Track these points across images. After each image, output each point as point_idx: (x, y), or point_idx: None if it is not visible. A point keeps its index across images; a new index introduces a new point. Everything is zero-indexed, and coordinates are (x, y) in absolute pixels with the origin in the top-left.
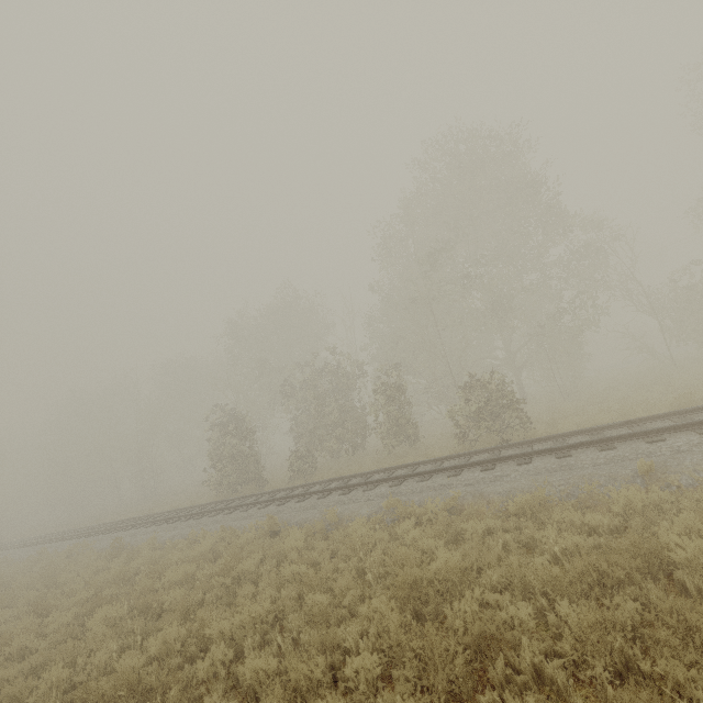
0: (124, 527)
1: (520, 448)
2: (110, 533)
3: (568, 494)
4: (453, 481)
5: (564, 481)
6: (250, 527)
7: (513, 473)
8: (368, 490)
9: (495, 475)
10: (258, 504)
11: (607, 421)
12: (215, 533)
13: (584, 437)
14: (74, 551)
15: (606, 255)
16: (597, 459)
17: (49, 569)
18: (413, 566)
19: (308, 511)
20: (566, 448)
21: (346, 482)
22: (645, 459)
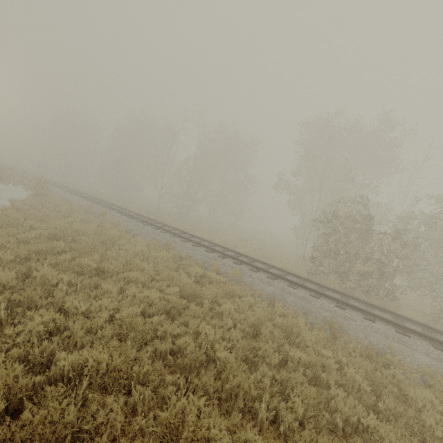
0: (260, 270)
1: None
2: (242, 265)
3: None
4: None
5: None
6: None
7: None
8: None
9: None
10: None
11: None
12: None
13: None
14: (219, 270)
15: None
16: None
17: (265, 314)
18: None
19: None
20: None
21: None
22: None
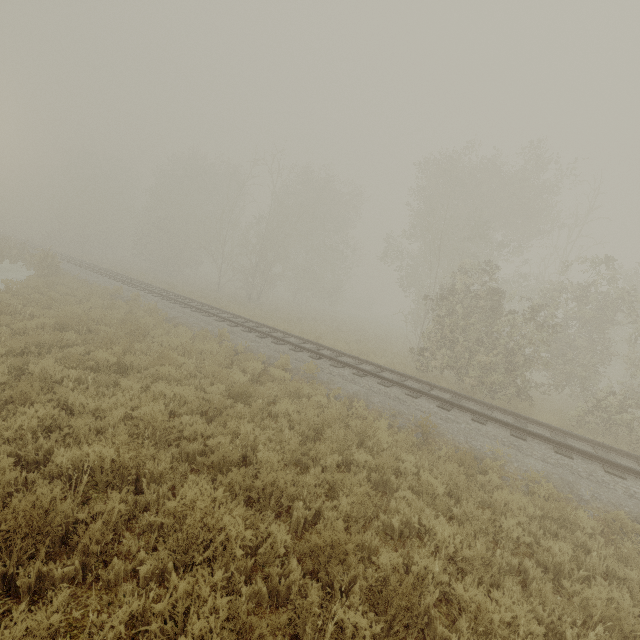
0: (344, 365)
1: None
2: (320, 360)
3: None
4: None
5: None
6: None
7: None
8: None
9: None
10: None
11: None
12: None
13: None
14: (287, 366)
15: None
16: None
17: (333, 413)
18: None
19: None
20: None
21: None
22: None
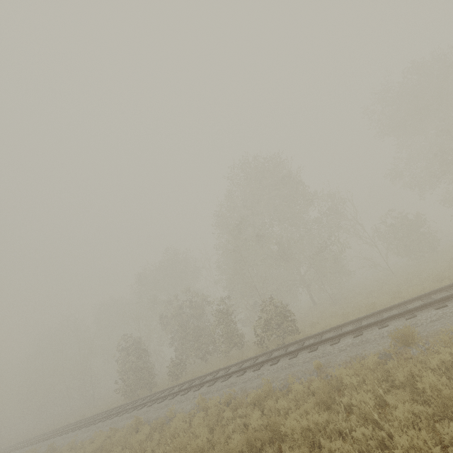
0: (61, 433)
1: (280, 351)
2: (52, 438)
3: (283, 386)
4: (237, 380)
5: (284, 376)
6: (127, 426)
7: (266, 372)
8: (196, 390)
9: (258, 373)
10: (138, 406)
11: (333, 325)
12: (105, 433)
13: (313, 340)
14: None
15: (341, 212)
16: (305, 359)
17: None
18: (183, 448)
19: (162, 409)
20: (296, 351)
21: (191, 384)
22: (325, 357)
